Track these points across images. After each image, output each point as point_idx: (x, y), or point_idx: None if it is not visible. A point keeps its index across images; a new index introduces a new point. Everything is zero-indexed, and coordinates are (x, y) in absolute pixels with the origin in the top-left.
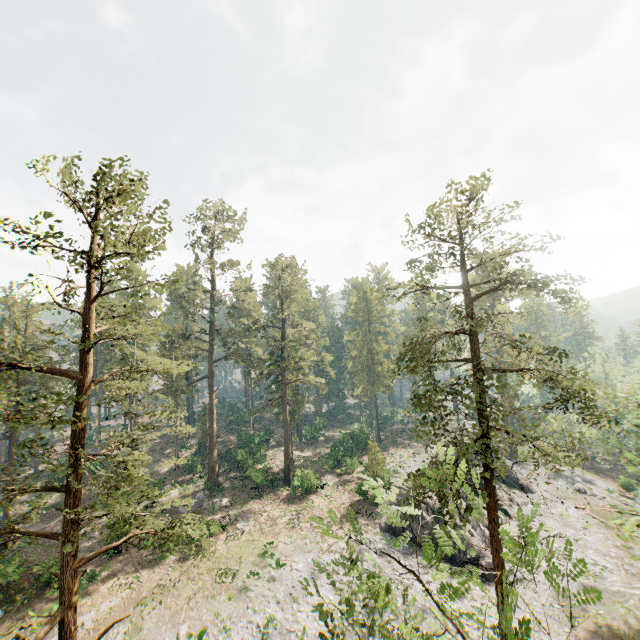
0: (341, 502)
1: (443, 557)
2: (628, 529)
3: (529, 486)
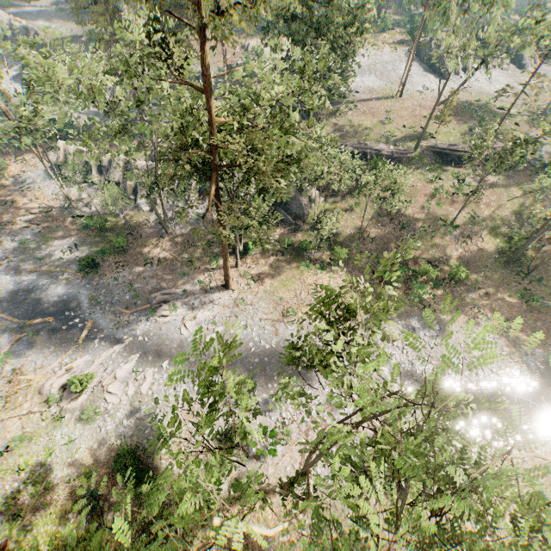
0: (397, 39)
1: (427, 65)
2: (550, 93)
3: (525, 66)
